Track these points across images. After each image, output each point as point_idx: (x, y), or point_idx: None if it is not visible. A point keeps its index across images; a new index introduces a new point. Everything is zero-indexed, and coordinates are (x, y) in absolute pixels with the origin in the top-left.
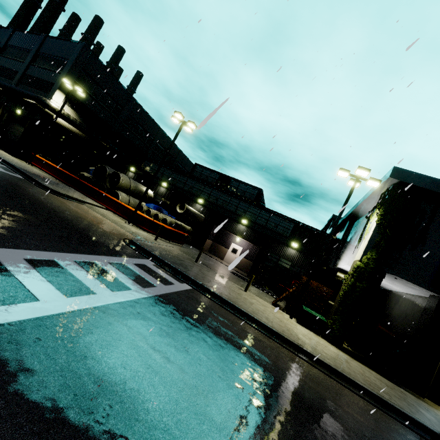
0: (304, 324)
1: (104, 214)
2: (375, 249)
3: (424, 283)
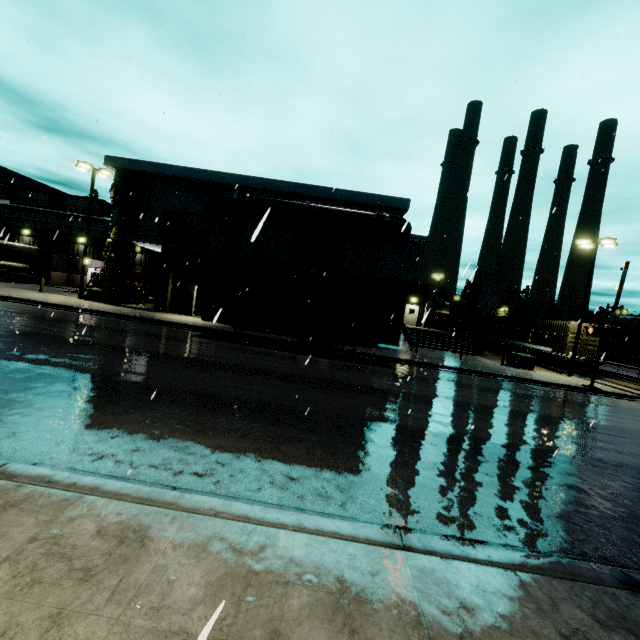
0: (88, 299)
1: None
2: (116, 226)
3: (157, 241)
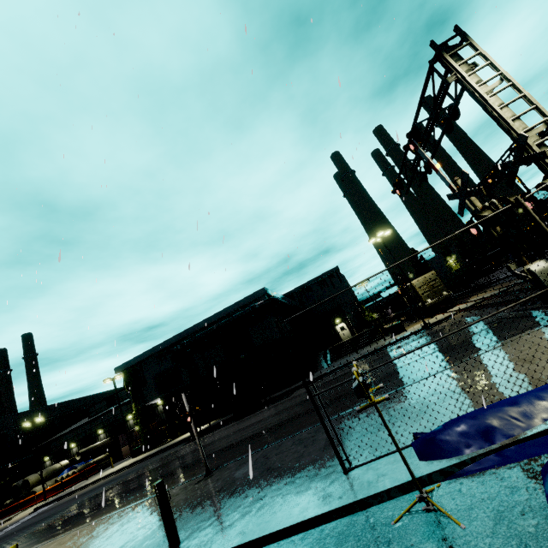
0: (136, 455)
1: (24, 512)
2: (134, 402)
3: (157, 396)
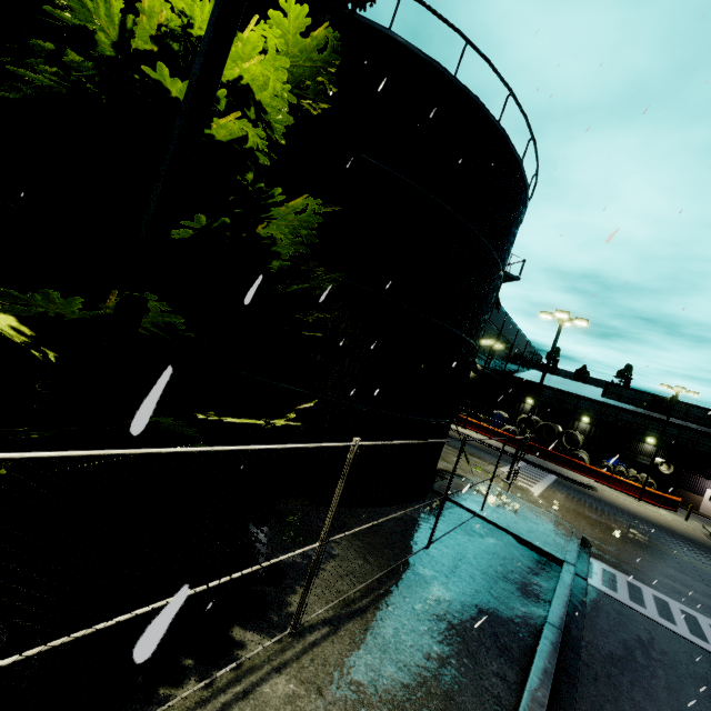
0: None
1: (622, 497)
2: None
3: None
